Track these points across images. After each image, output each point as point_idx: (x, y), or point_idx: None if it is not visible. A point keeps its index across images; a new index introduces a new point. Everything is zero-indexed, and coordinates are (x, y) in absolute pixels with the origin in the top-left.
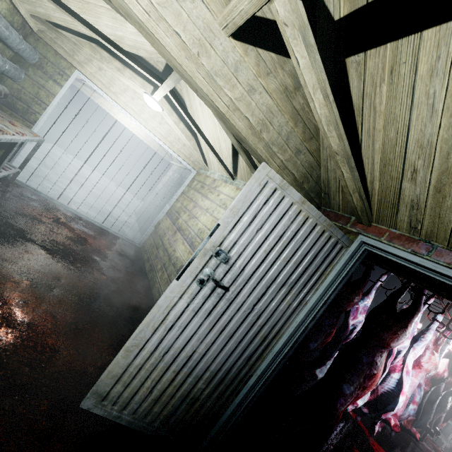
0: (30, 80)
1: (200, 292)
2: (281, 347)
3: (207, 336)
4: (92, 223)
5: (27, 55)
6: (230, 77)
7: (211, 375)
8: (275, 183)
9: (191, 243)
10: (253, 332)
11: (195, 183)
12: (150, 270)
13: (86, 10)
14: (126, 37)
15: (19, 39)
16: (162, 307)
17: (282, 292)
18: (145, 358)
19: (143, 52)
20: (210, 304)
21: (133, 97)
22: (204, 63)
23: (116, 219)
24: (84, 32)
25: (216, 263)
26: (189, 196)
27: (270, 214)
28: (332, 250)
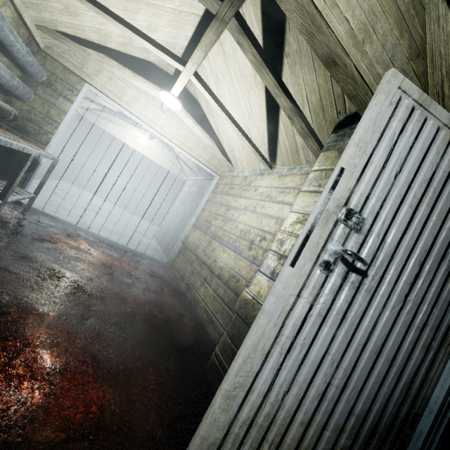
0: (40, 99)
1: (325, 284)
2: None
3: (344, 356)
4: (115, 246)
5: (35, 71)
6: None
7: (357, 422)
8: (411, 99)
9: (234, 248)
10: (409, 340)
11: (221, 187)
12: (187, 289)
13: None
14: None
15: (26, 49)
16: (274, 315)
17: (442, 269)
18: (256, 406)
19: (153, 55)
20: (342, 301)
21: (146, 104)
22: None
23: (137, 242)
24: (92, 38)
25: (344, 232)
26: (217, 201)
27: (409, 147)
28: None
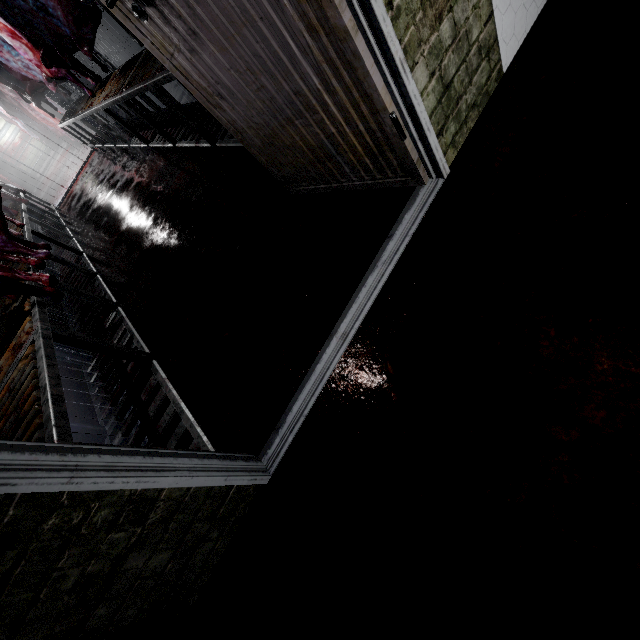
0: None
1: None
2: None
3: None
4: None
5: None
6: None
7: None
8: None
9: None
10: None
11: None
12: None
13: None
14: None
15: None
16: None
17: None
18: None
19: None
20: None
21: None
22: None
23: None
24: None
25: None
26: None
27: None
28: None
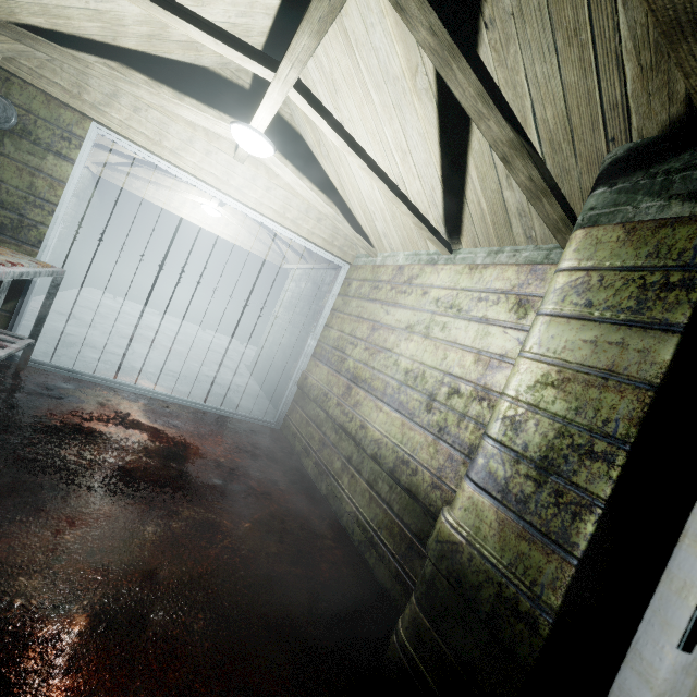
0: (12, 162)
1: None
2: None
3: None
4: (186, 407)
5: None
6: None
7: None
8: None
9: (398, 405)
10: None
11: (356, 285)
12: (318, 473)
13: None
14: None
15: None
16: None
17: None
18: None
19: (209, 54)
20: None
21: (207, 150)
22: None
23: (222, 386)
24: (88, 32)
25: None
26: (352, 313)
27: None
28: None
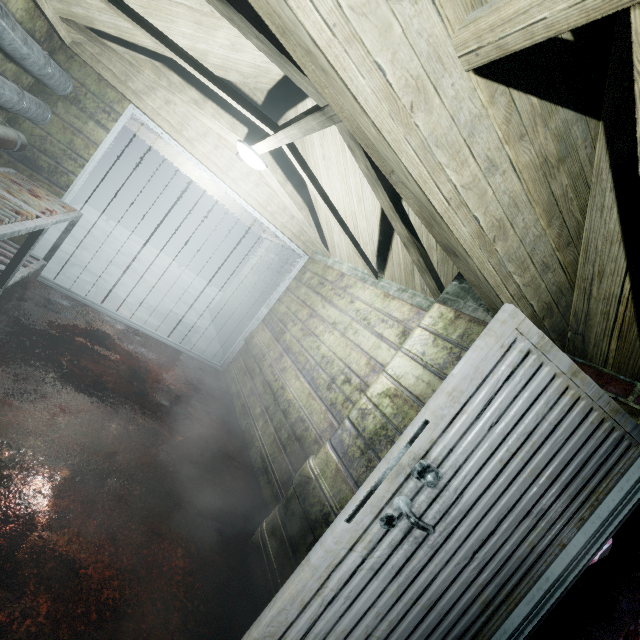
0: (60, 121)
1: (384, 538)
2: (519, 624)
3: (392, 609)
4: (152, 338)
5: (56, 83)
6: (459, 146)
7: None
8: (529, 341)
9: (310, 379)
10: (469, 596)
11: (309, 275)
12: (242, 413)
13: (153, 11)
14: (211, 51)
15: (44, 58)
16: (320, 569)
17: (522, 526)
18: None
19: (235, 75)
20: (400, 555)
21: (216, 145)
22: (419, 124)
23: (184, 325)
24: (145, 44)
25: (416, 486)
26: (300, 297)
27: (514, 396)
28: (614, 451)
